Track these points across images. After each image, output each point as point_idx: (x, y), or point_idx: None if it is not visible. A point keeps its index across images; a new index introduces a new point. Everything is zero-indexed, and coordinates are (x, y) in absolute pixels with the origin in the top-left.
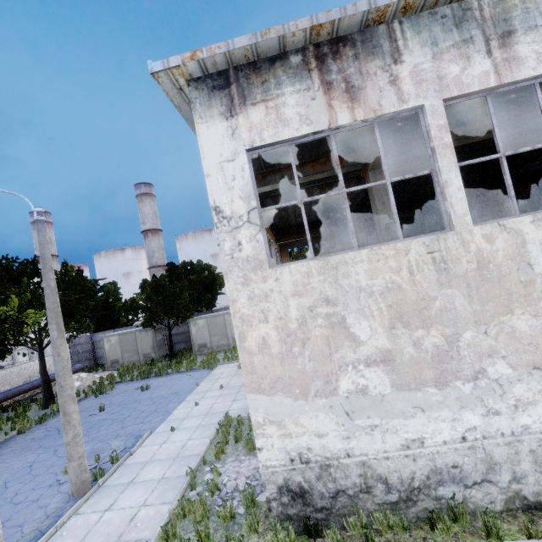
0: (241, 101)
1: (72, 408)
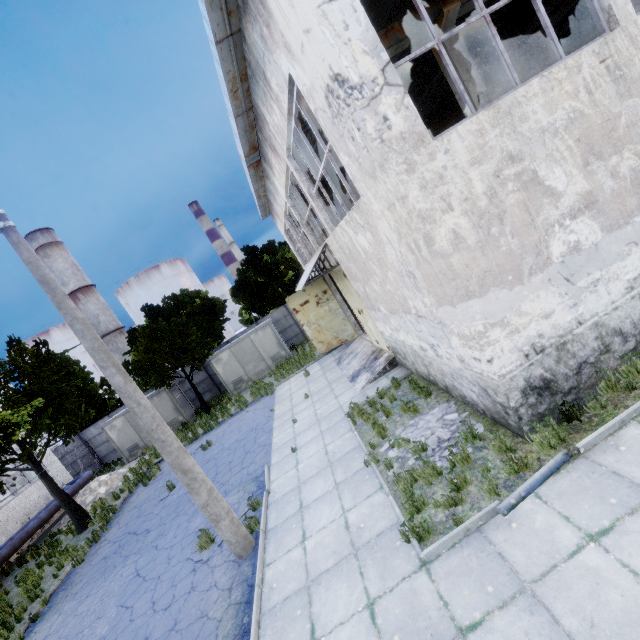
0: None
1: (189, 462)
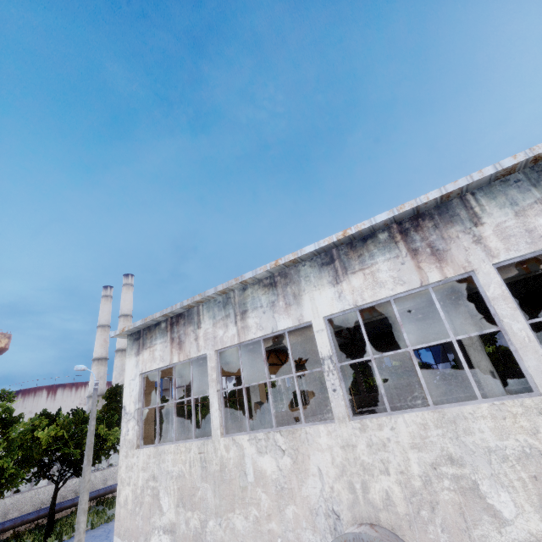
0: (142, 347)
1: (82, 518)
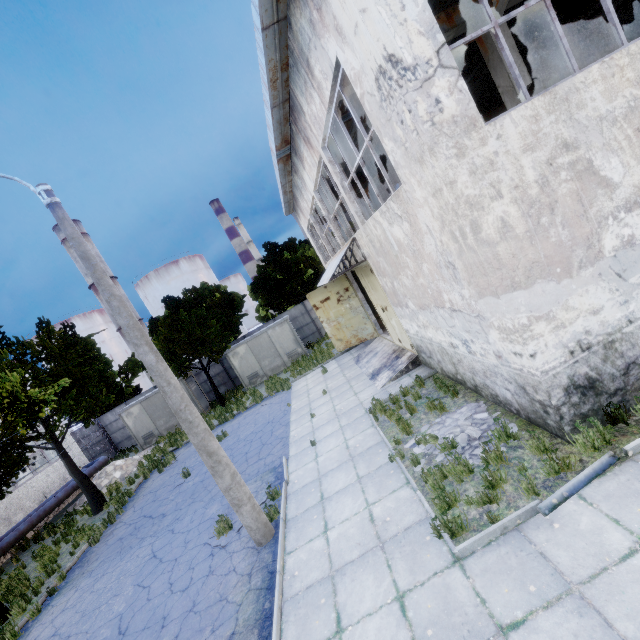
0: None
1: (214, 445)
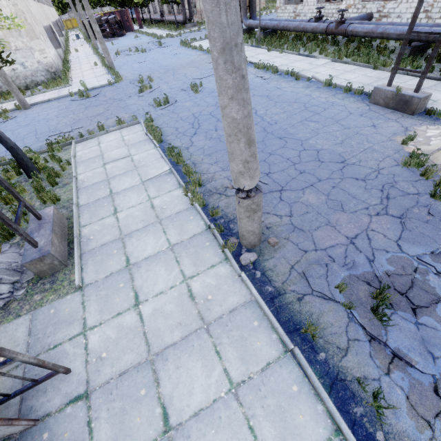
0: None
1: None
